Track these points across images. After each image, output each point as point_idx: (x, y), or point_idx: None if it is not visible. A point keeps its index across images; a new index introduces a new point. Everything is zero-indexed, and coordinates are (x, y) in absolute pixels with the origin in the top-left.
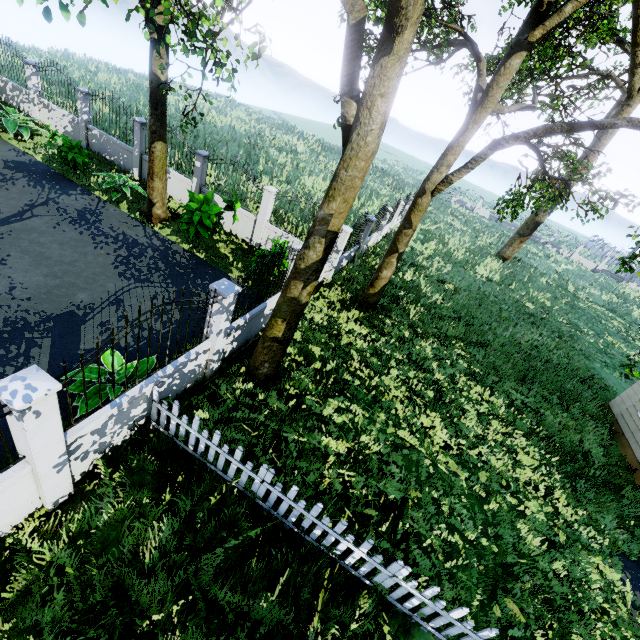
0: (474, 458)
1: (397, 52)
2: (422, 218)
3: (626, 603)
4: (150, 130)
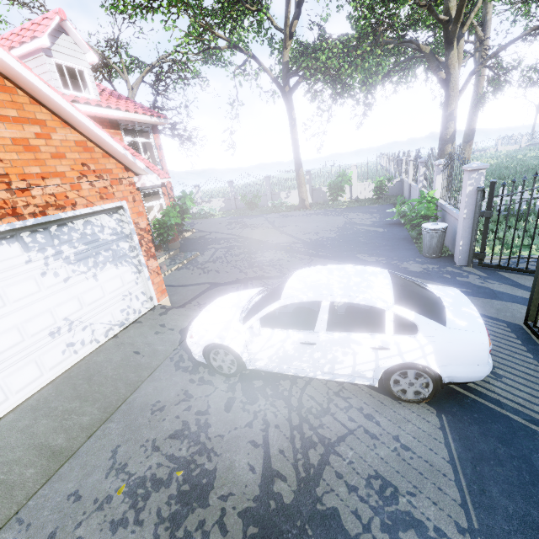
0: None
1: (455, 48)
2: None
3: None
4: (297, 164)
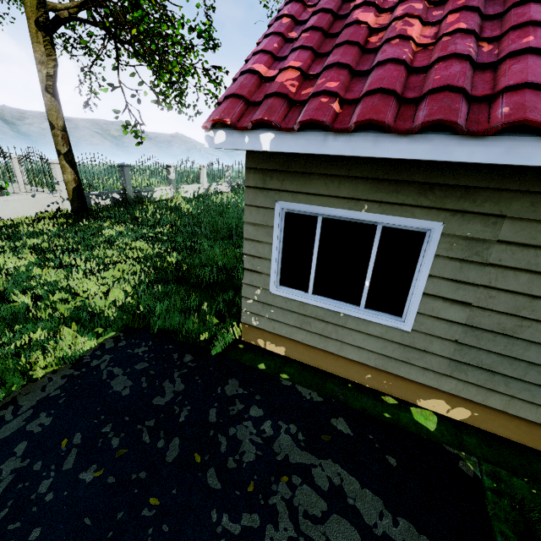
0: (24, 275)
1: None
2: None
3: (65, 364)
4: None
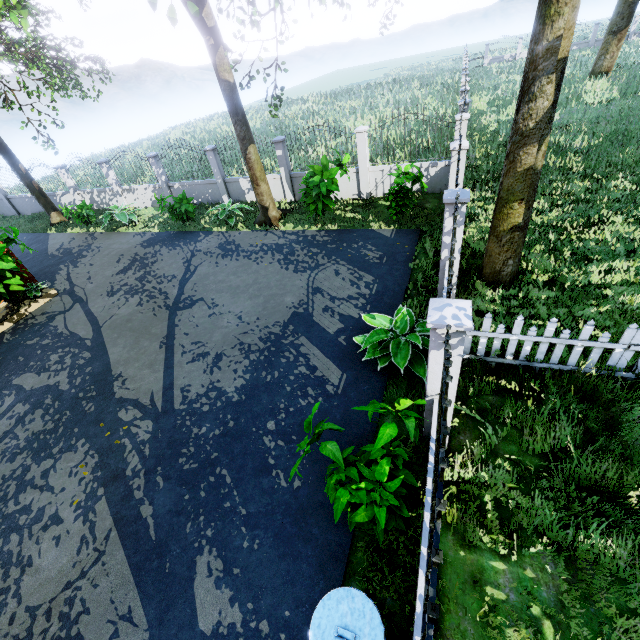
0: None
1: None
2: (478, 93)
3: None
4: (239, 139)
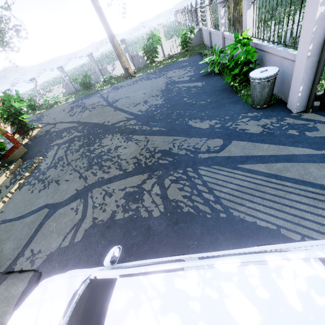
0: None
1: None
2: None
3: None
4: (109, 35)
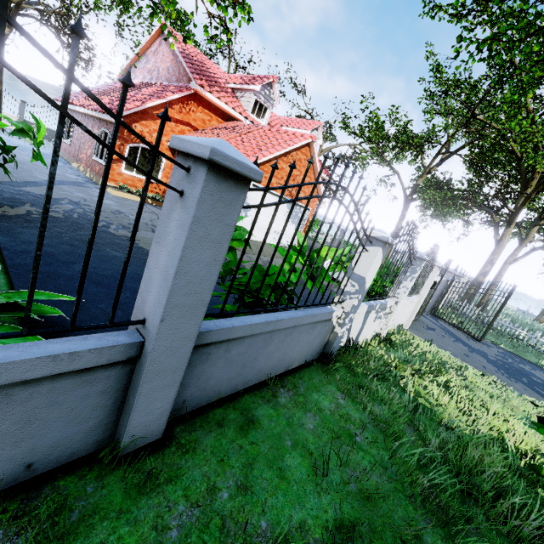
0: None
1: (511, 228)
2: None
3: None
4: None
